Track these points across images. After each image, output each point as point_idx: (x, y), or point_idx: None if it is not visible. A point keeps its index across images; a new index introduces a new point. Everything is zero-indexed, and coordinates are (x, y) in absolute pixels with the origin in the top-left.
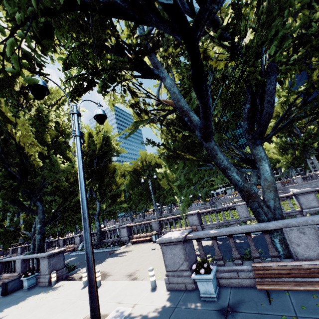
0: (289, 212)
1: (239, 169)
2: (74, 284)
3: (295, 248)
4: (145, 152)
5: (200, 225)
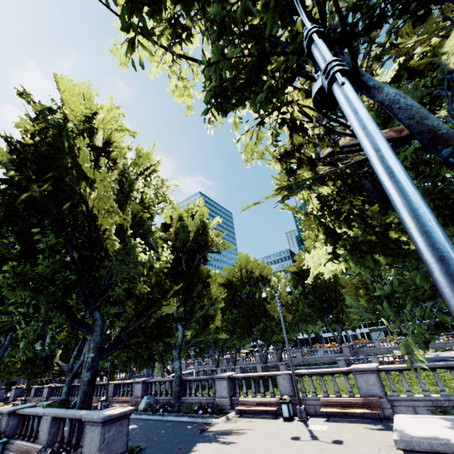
0: None
1: None
2: None
3: None
4: (246, 256)
5: (385, 397)
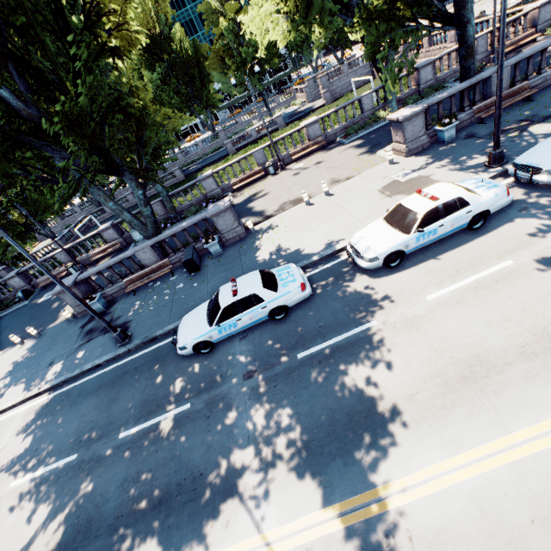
0: (408, 93)
1: (443, 28)
2: (285, 214)
3: (494, 89)
4: None
5: (323, 135)
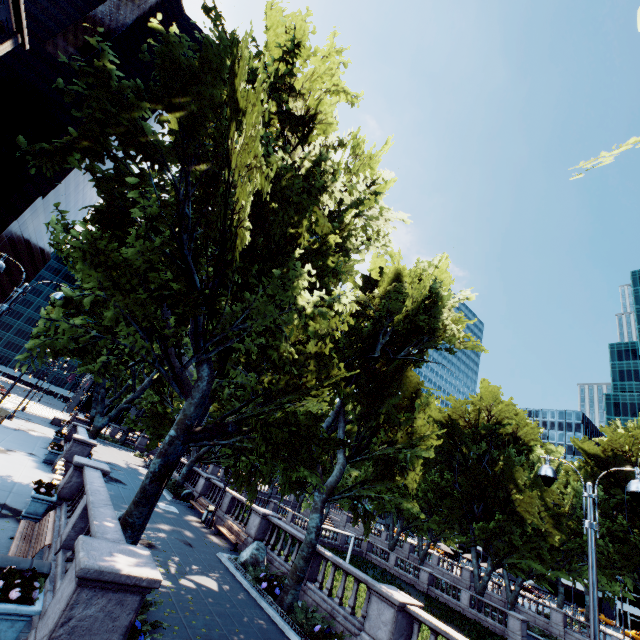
0: None
1: None
2: None
3: None
4: (496, 390)
5: None
